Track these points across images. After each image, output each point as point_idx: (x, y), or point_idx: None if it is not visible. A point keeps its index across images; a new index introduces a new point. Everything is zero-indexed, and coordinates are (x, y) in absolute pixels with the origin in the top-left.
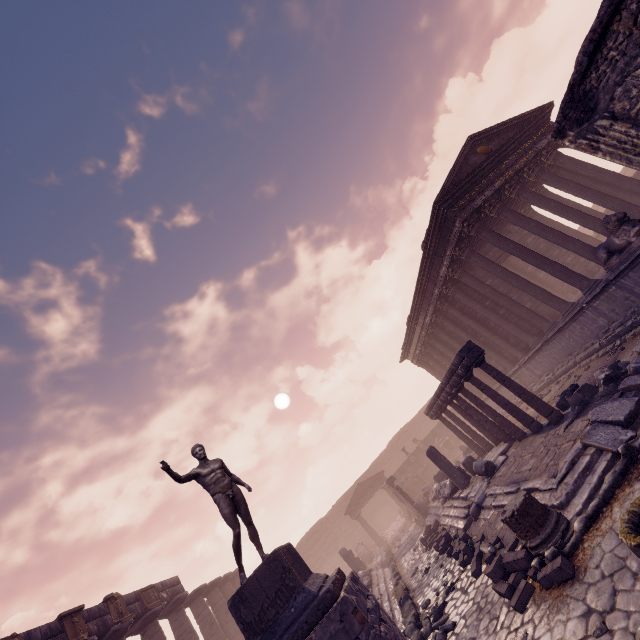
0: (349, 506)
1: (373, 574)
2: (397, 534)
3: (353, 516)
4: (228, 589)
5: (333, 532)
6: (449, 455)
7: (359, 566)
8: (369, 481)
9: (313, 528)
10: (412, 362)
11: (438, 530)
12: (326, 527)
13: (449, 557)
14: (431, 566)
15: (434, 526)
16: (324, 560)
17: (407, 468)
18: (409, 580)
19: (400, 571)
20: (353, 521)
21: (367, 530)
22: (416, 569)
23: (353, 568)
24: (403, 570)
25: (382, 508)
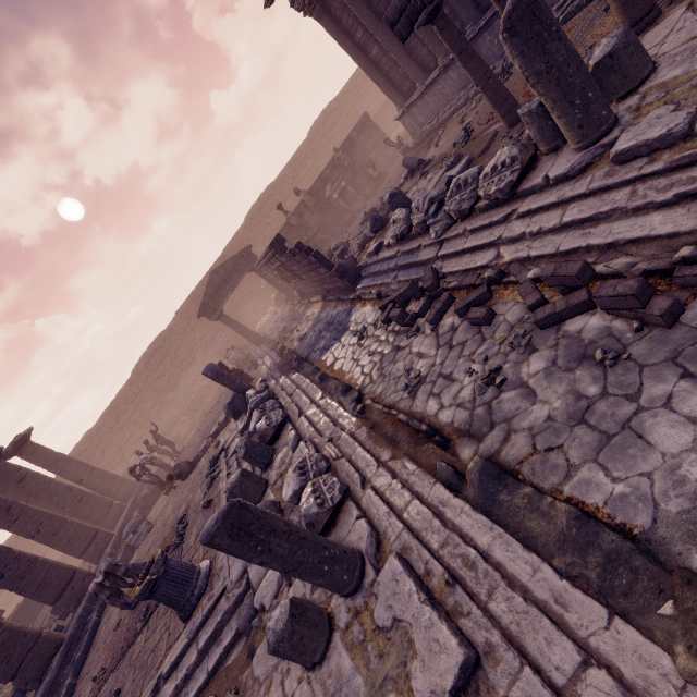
0: (203, 305)
1: (273, 389)
2: (283, 325)
3: (212, 317)
4: (4, 472)
5: (185, 344)
6: (346, 210)
7: (244, 383)
8: (229, 264)
9: (152, 346)
10: (293, 4)
11: (446, 286)
12: (172, 340)
13: (646, 328)
14: (501, 363)
15: (433, 281)
16: (179, 377)
17: (287, 237)
18: (403, 400)
19: (339, 378)
20: (211, 325)
21: (237, 330)
22: (417, 374)
23: (234, 389)
24: (349, 376)
25: (248, 302)
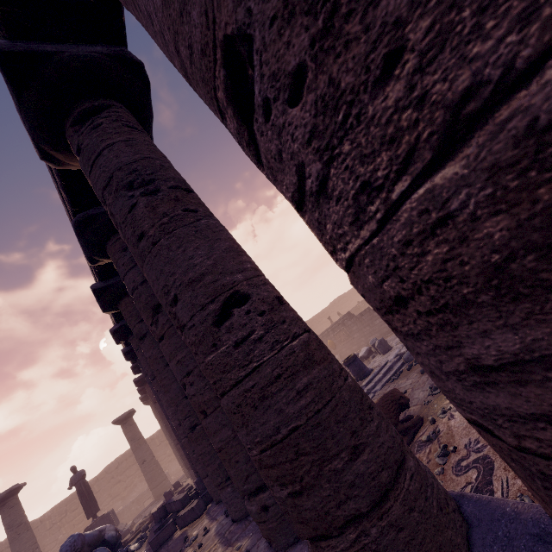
0: None
1: None
2: None
3: None
4: None
5: None
6: None
7: None
8: None
9: None
10: None
11: None
12: None
13: None
14: None
15: None
16: None
17: None
18: None
19: None
20: None
21: None
22: None
23: None
24: None
25: None
